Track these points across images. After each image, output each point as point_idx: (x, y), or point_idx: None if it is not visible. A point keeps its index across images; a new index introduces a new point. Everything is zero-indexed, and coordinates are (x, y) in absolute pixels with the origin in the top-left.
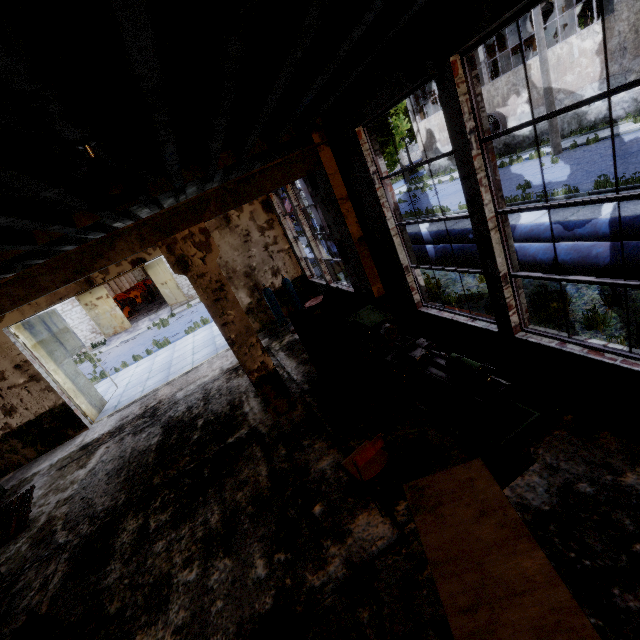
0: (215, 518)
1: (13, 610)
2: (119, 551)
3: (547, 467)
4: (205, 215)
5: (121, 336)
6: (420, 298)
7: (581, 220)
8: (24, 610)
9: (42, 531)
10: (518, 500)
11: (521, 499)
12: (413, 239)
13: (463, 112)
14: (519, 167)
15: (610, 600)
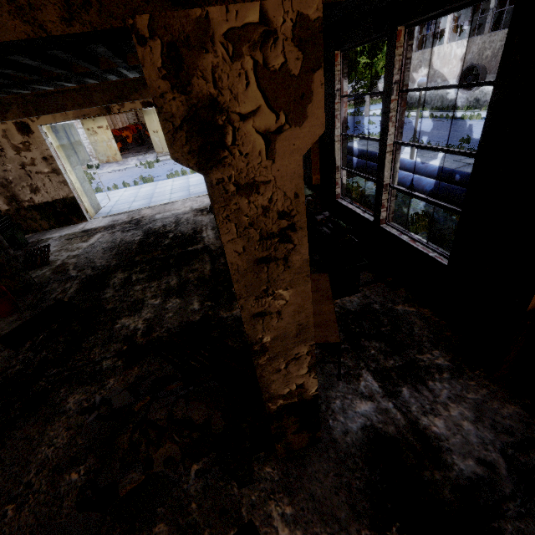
0: (174, 282)
1: (46, 298)
2: (112, 285)
3: (364, 296)
4: None
5: (112, 165)
6: (340, 192)
7: (466, 172)
8: (53, 299)
9: (59, 268)
10: (341, 305)
11: (343, 305)
12: (359, 154)
13: (395, 67)
14: (474, 123)
15: (358, 342)
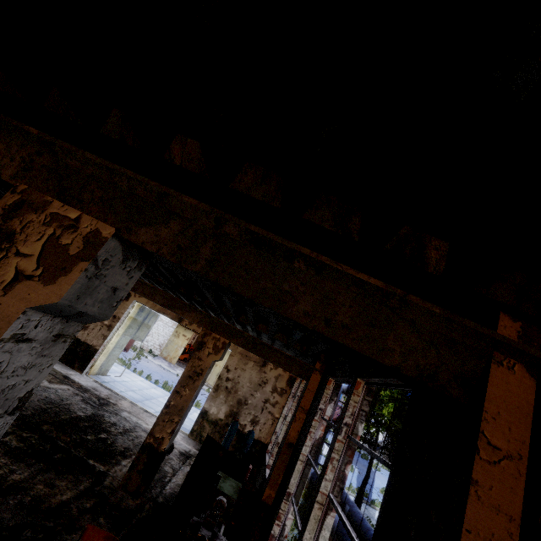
0: (17, 476)
1: None
2: None
3: None
4: (234, 339)
5: (164, 362)
6: (277, 534)
7: None
8: None
9: None
10: None
11: None
12: (357, 520)
13: (348, 409)
14: None
15: None
